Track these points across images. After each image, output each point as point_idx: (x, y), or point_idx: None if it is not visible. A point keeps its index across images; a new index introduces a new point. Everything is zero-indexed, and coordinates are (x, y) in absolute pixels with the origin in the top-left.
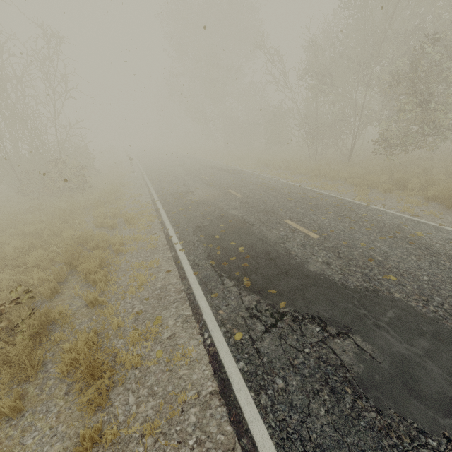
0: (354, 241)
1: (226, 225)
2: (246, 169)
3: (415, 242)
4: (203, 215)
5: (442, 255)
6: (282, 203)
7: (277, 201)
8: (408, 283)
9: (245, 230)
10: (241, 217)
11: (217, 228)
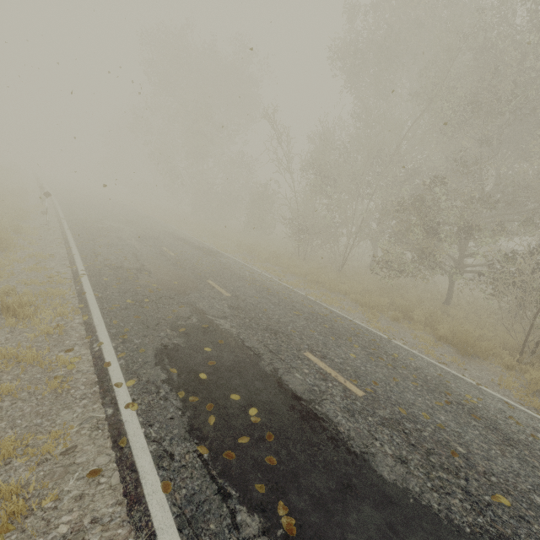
0: (412, 408)
1: (215, 350)
2: (224, 251)
3: (477, 415)
4: (171, 322)
5: (519, 443)
6: (289, 317)
7: (281, 314)
8: (529, 514)
9: (250, 366)
10: (238, 337)
11: (200, 354)
